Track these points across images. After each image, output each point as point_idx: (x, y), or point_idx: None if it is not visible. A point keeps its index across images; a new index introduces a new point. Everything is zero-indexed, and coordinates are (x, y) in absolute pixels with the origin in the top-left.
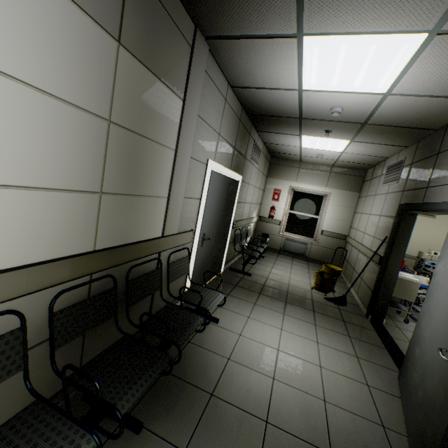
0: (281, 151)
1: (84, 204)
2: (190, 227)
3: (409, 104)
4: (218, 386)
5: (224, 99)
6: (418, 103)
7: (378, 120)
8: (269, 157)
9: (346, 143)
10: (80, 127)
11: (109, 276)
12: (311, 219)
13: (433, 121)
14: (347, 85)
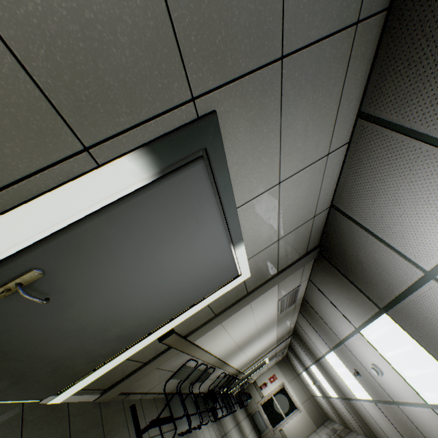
0: (292, 361)
1: (247, 362)
2: (245, 372)
3: (338, 408)
4: (226, 434)
5: (286, 342)
6: (340, 410)
7: (330, 401)
8: (284, 355)
9: (320, 394)
10: (260, 352)
11: (234, 376)
12: (281, 414)
13: (346, 422)
14: (322, 382)
